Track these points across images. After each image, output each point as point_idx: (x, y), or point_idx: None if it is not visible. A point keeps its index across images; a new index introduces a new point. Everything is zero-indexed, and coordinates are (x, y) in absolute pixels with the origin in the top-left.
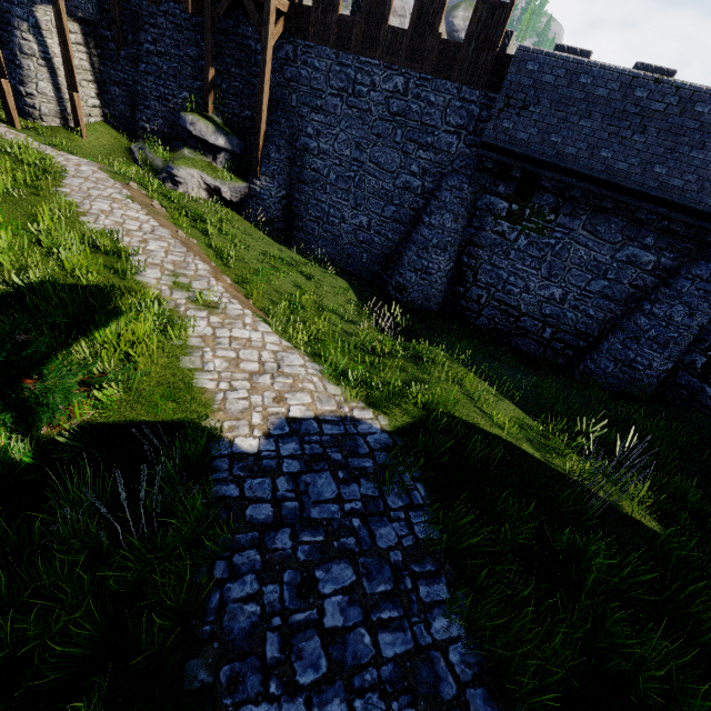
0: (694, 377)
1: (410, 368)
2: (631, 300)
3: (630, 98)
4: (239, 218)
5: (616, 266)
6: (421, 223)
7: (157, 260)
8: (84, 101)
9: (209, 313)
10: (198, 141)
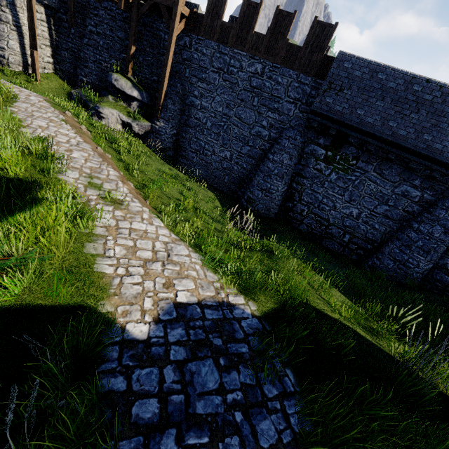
0: (446, 274)
1: (265, 260)
2: (403, 220)
3: (410, 90)
4: (142, 145)
5: (394, 197)
6: (267, 159)
7: (77, 165)
8: (42, 58)
9: (114, 208)
10: (119, 92)
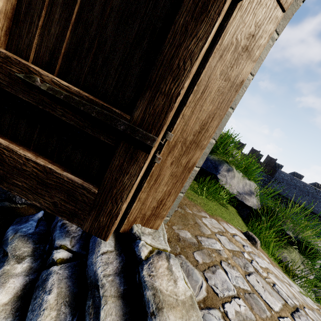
0: None
1: None
2: None
3: (306, 188)
4: None
5: None
6: None
7: None
8: None
9: None
10: None
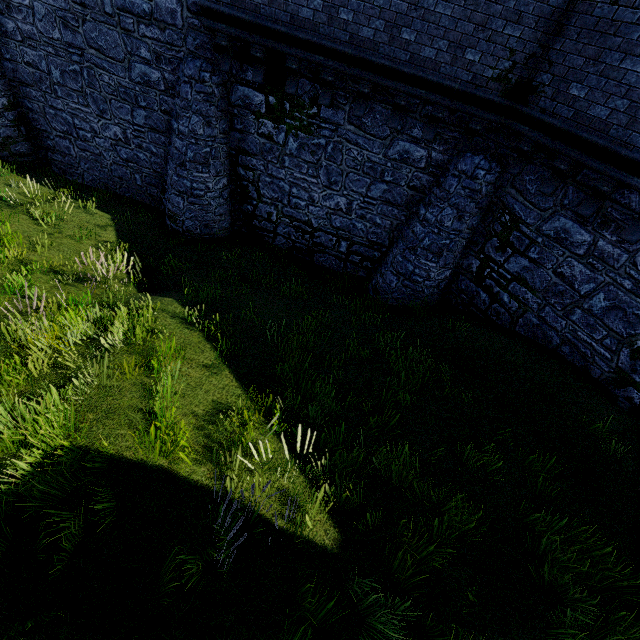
0: (471, 281)
1: (81, 359)
2: (412, 203)
3: None
4: None
5: (390, 165)
6: (173, 131)
7: None
8: None
9: None
10: None
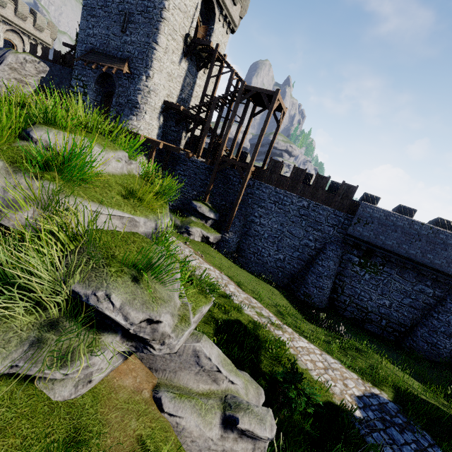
0: None
1: (360, 356)
2: (424, 309)
3: (412, 228)
4: (217, 251)
5: (414, 292)
6: (316, 263)
7: (240, 298)
8: None
9: (282, 332)
10: (199, 214)
